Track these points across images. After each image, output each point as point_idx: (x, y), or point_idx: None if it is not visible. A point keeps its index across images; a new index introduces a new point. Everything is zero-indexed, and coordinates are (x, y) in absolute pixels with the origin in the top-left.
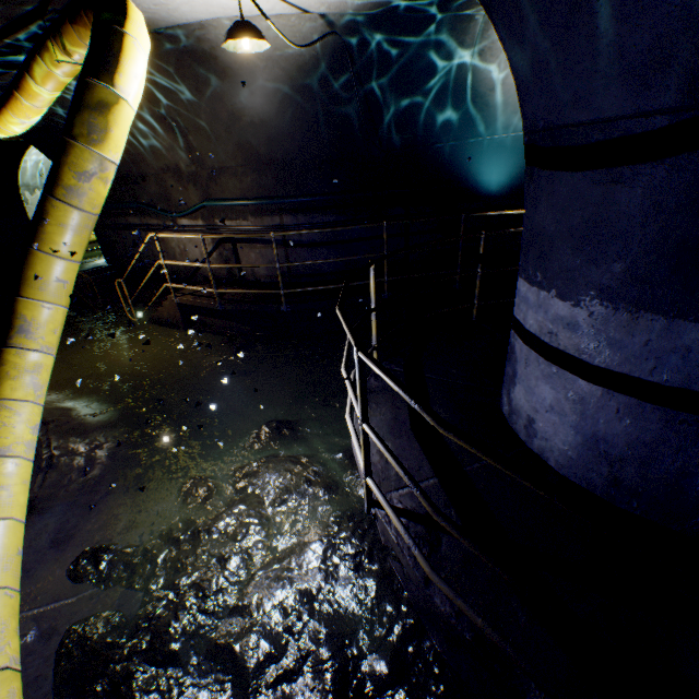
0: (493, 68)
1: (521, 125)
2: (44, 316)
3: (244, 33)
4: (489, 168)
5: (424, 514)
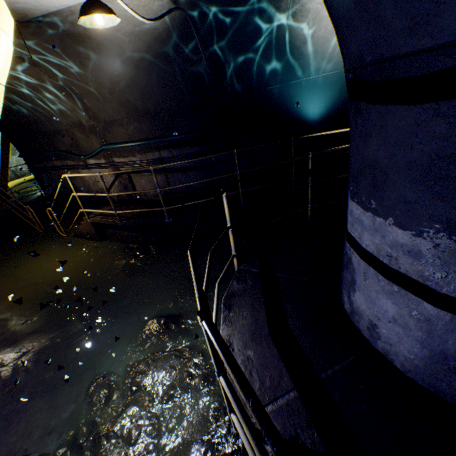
0: (304, 26)
1: (328, 67)
2: None
3: (93, 9)
4: (308, 101)
5: (288, 439)
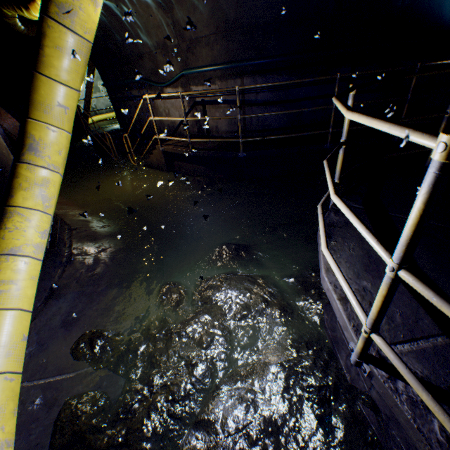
0: None
1: None
2: (49, 137)
3: None
4: (447, 20)
5: (445, 390)
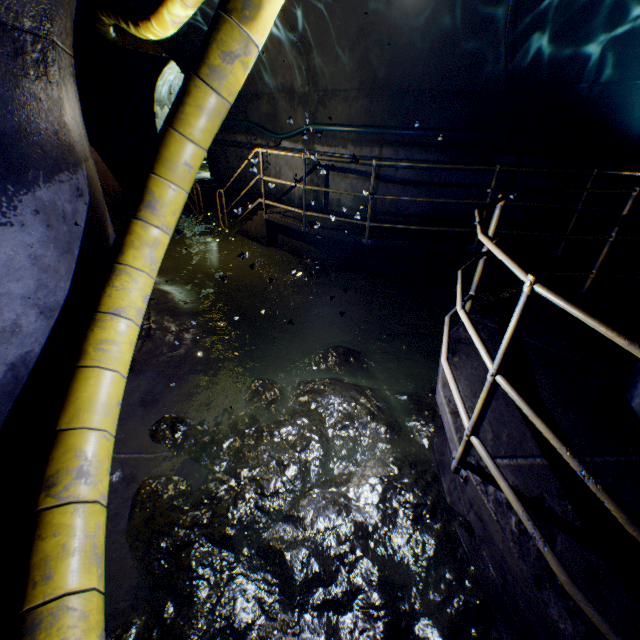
0: None
1: None
2: (168, 196)
3: None
4: (639, 121)
5: (530, 497)
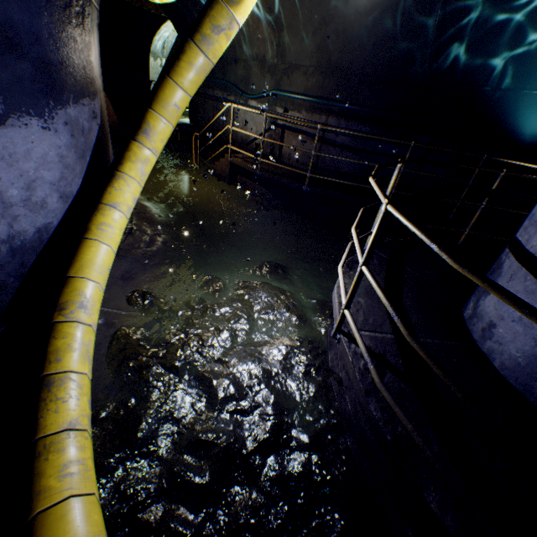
0: None
1: None
2: (160, 127)
3: None
4: (527, 123)
5: (377, 353)
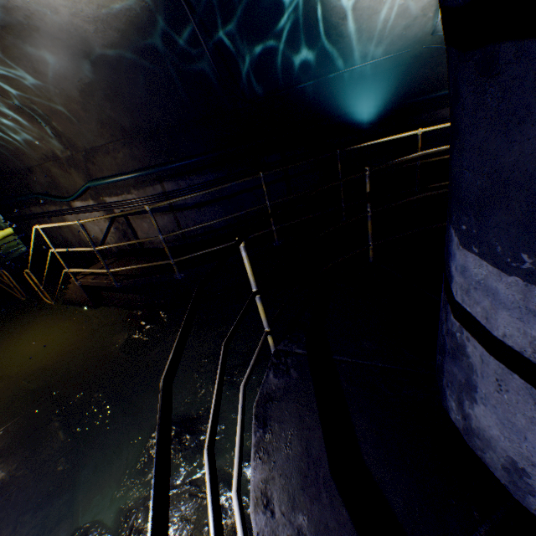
0: None
1: (378, 50)
2: None
3: None
4: (354, 100)
5: None
